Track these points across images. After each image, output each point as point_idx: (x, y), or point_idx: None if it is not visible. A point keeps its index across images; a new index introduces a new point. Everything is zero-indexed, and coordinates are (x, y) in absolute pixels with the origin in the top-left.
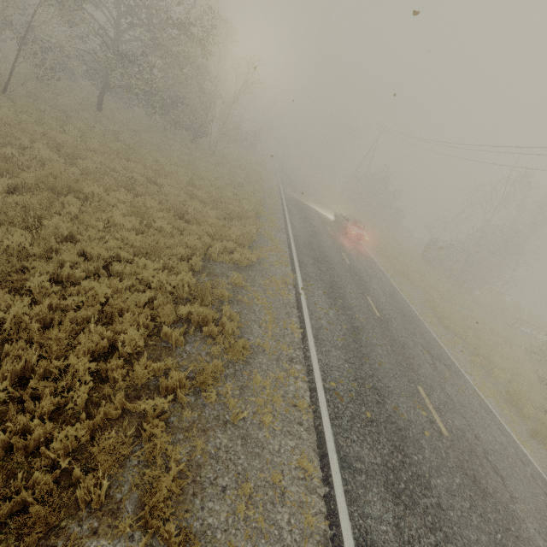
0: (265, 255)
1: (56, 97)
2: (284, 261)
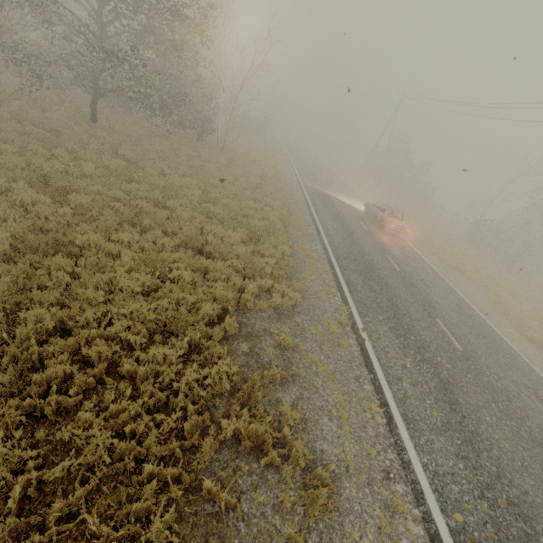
0: (307, 283)
1: (45, 112)
2: (329, 286)
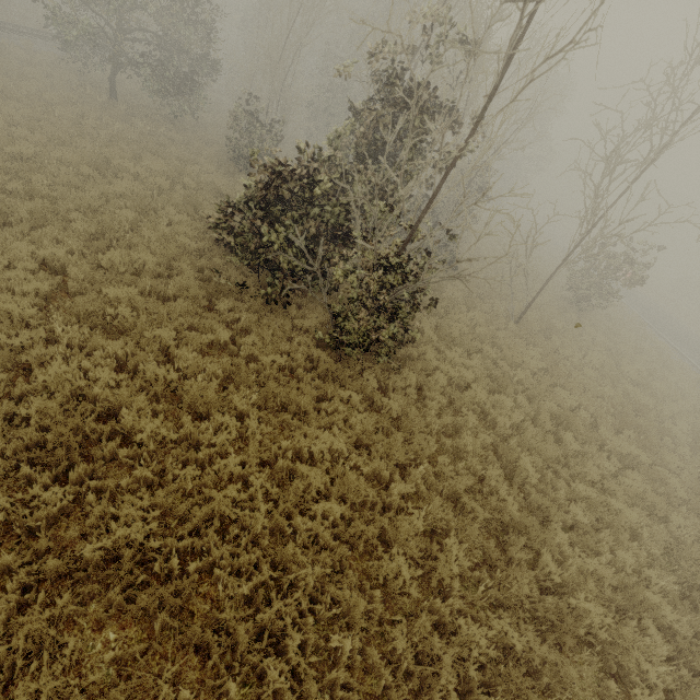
0: None
1: None
2: None
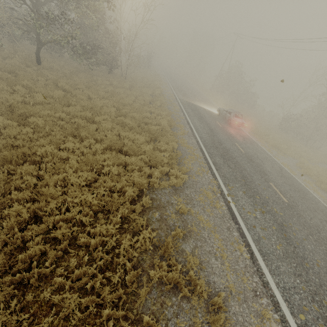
0: (189, 166)
1: (5, 59)
2: (203, 167)
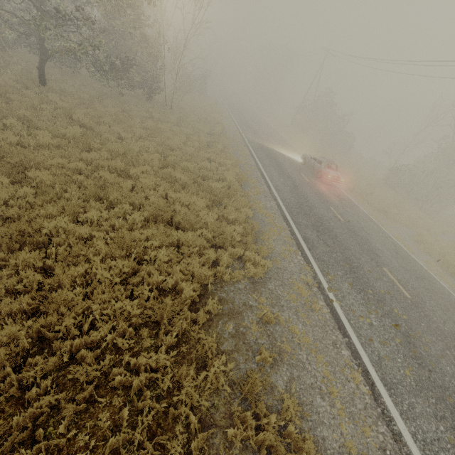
0: (271, 245)
1: None
2: (289, 244)
